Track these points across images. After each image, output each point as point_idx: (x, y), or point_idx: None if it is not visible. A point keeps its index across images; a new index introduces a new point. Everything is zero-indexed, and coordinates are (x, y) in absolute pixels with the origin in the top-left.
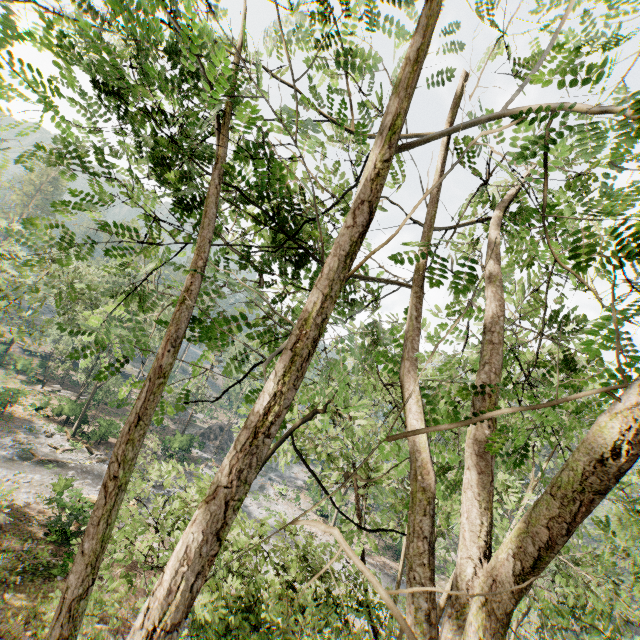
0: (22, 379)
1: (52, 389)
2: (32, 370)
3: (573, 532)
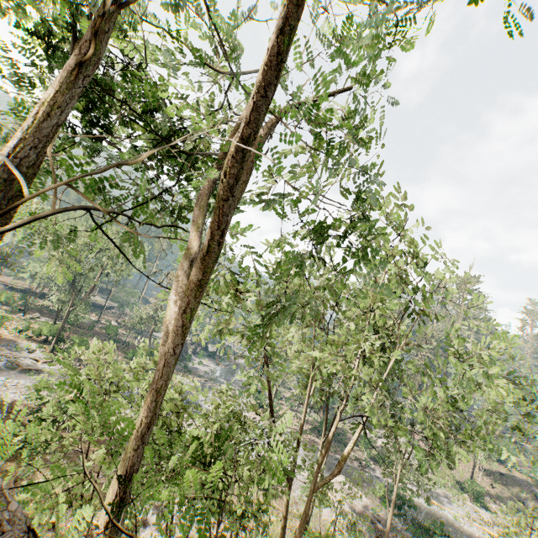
0: (6, 309)
1: (32, 316)
2: (14, 302)
3: (221, 228)
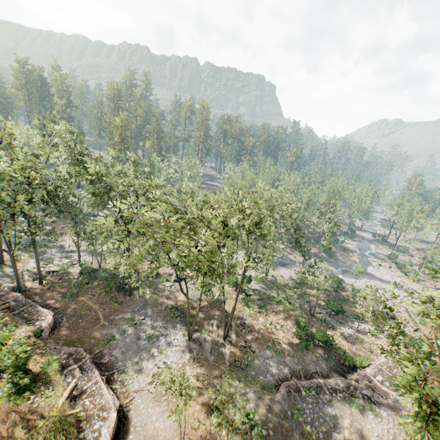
0: None
1: None
2: None
3: None
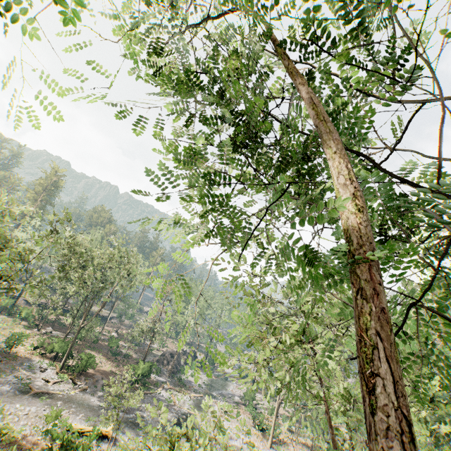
0: (24, 324)
1: (46, 331)
2: (32, 317)
3: None
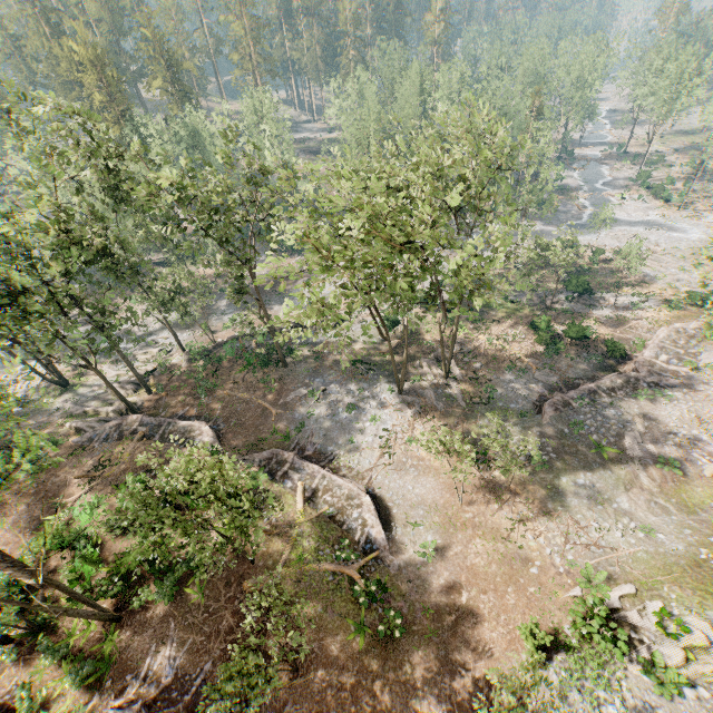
0: None
1: None
2: None
3: None
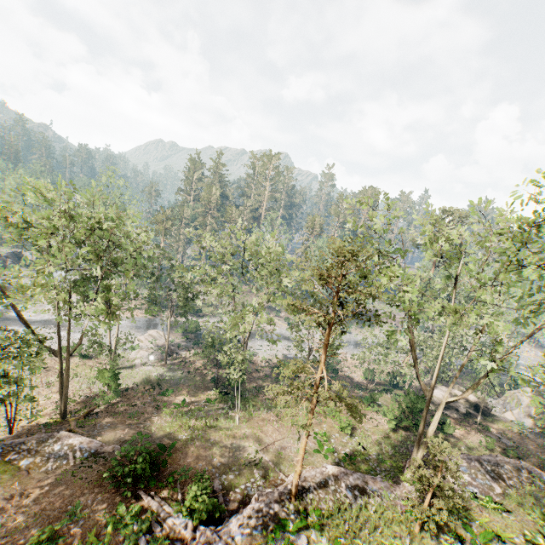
0: None
1: None
2: None
3: None
